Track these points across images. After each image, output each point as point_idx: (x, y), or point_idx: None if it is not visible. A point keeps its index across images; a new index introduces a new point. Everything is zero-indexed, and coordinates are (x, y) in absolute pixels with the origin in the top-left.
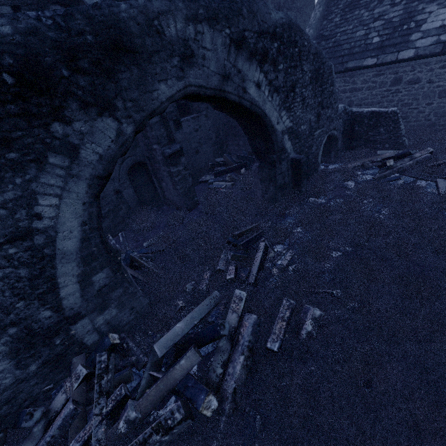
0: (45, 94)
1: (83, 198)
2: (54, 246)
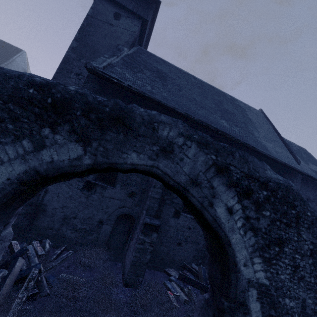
0: (58, 114)
1: (13, 176)
2: None
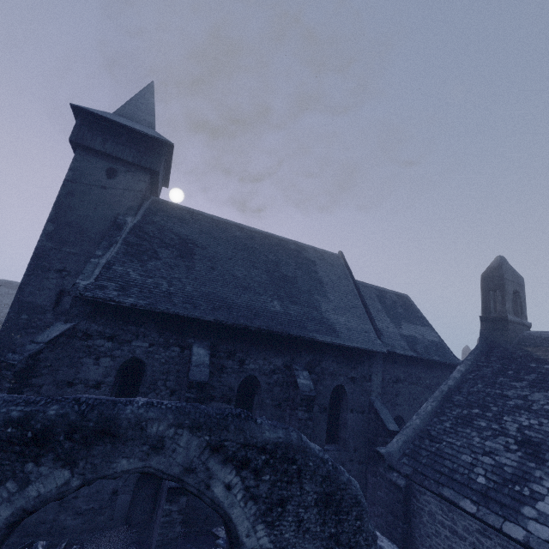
0: (40, 446)
1: (0, 522)
2: None
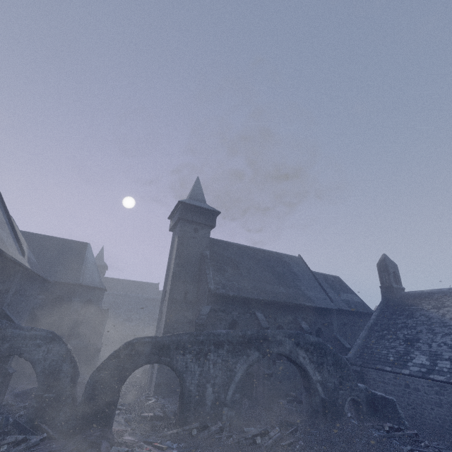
0: (250, 344)
1: (245, 368)
2: (234, 377)
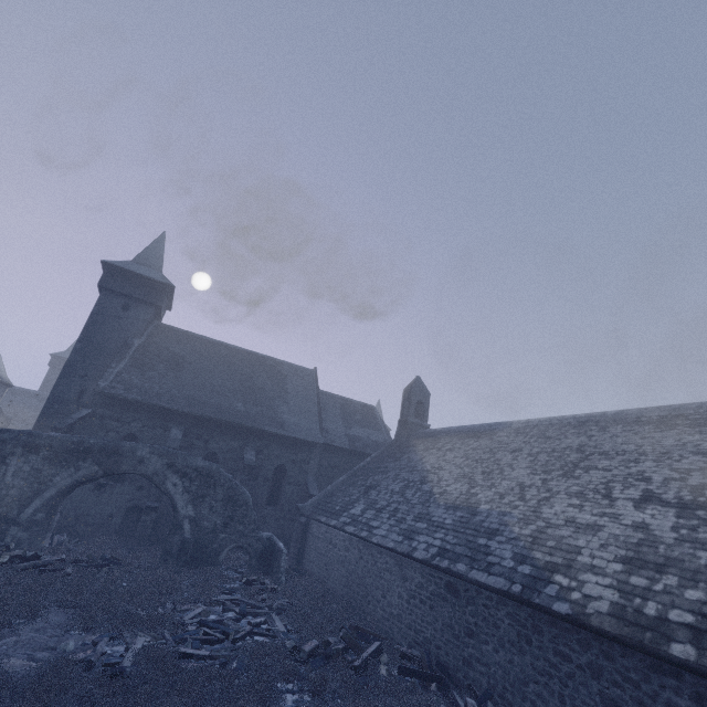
0: (86, 454)
1: (67, 484)
2: (44, 492)
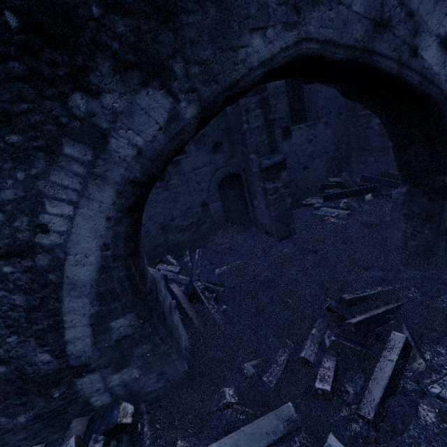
0: (62, 45)
1: (108, 211)
2: (62, 271)
